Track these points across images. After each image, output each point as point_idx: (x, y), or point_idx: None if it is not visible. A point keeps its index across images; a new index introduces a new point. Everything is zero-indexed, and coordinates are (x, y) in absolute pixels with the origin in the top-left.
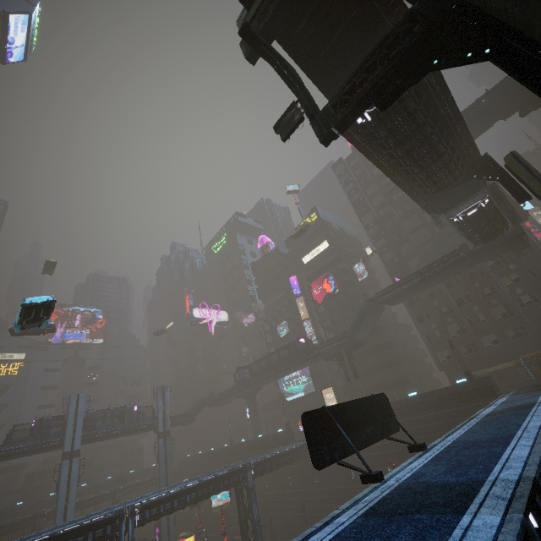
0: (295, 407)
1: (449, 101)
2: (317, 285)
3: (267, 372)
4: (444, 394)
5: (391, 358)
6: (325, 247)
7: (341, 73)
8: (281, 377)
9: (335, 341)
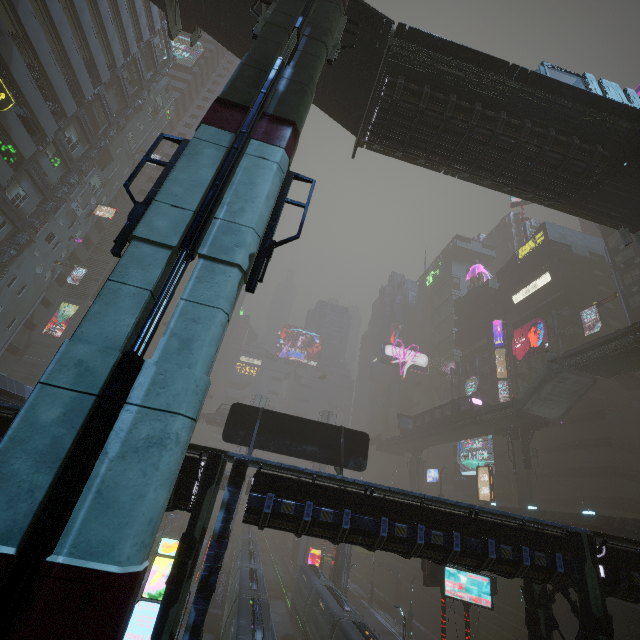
0: (469, 486)
1: (511, 72)
2: (521, 334)
3: (428, 428)
4: (626, 526)
5: (615, 464)
6: (546, 281)
7: (341, 96)
8: (448, 441)
9: (499, 408)
